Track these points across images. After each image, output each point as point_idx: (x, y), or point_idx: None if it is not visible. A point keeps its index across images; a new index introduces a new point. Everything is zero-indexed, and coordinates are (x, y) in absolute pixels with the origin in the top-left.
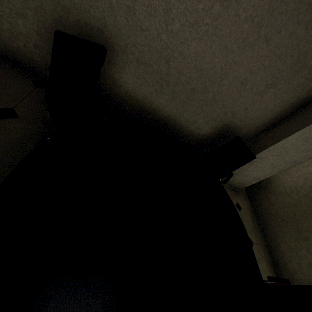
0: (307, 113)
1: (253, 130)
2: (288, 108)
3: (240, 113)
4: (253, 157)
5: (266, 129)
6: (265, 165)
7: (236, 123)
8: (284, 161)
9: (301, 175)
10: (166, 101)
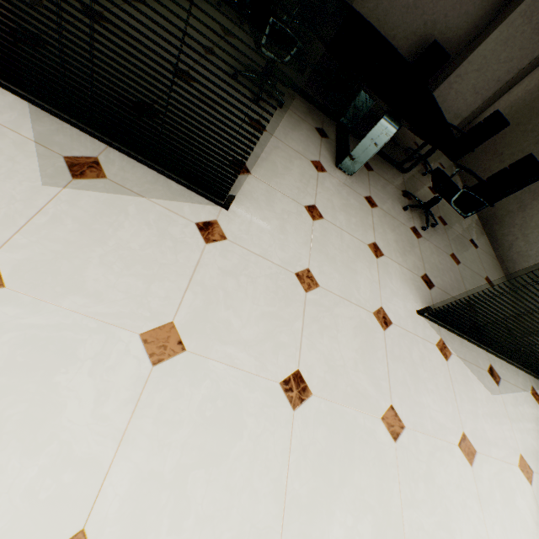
0: (506, 11)
1: (455, 48)
2: (489, 12)
3: (440, 23)
4: (448, 56)
5: (468, 45)
6: (466, 89)
7: (436, 37)
8: (487, 80)
9: (508, 105)
10: (369, 12)
